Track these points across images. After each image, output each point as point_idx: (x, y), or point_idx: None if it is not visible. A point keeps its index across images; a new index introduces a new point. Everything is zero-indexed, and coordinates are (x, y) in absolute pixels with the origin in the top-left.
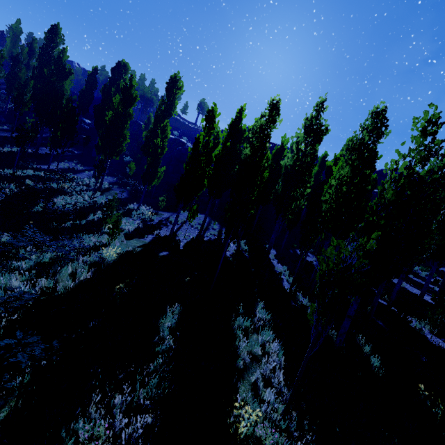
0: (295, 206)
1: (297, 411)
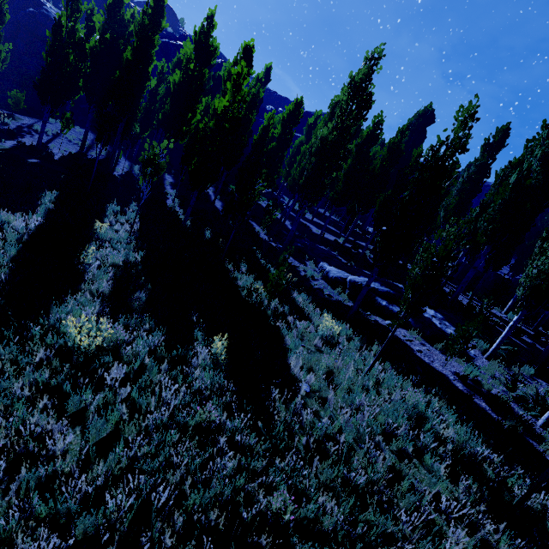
0: (185, 131)
1: (138, 236)
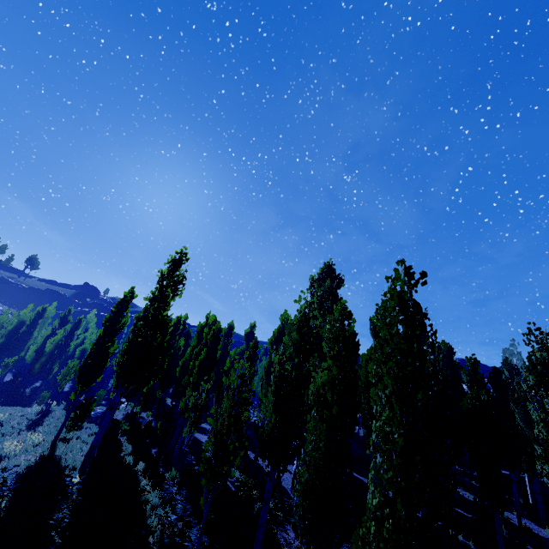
0: None
1: None
